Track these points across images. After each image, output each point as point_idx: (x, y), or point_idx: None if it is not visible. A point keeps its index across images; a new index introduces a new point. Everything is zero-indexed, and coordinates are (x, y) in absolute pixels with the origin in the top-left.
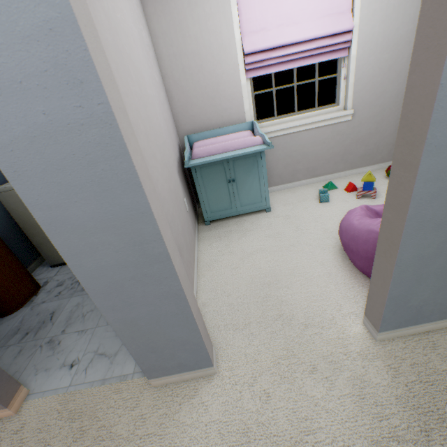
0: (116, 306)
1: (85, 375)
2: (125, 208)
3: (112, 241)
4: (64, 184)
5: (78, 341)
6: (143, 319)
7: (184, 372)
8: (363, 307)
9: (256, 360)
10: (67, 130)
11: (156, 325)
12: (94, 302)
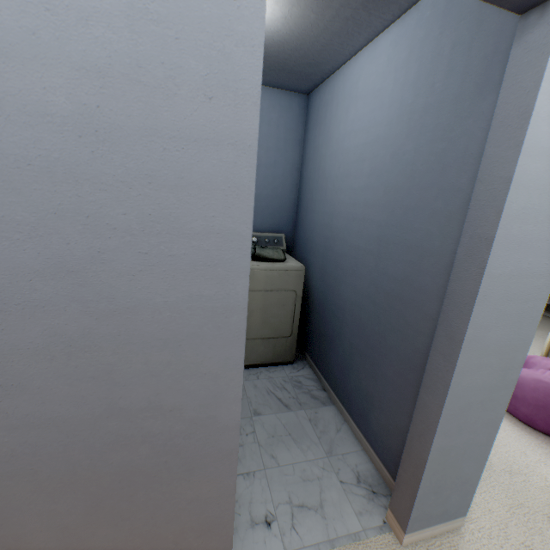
0: (449, 430)
1: (298, 535)
2: (518, 337)
3: (493, 363)
4: (502, 311)
5: (252, 488)
6: (456, 448)
7: (439, 524)
8: (544, 455)
9: (490, 509)
10: (530, 275)
11: (460, 457)
12: (438, 423)
